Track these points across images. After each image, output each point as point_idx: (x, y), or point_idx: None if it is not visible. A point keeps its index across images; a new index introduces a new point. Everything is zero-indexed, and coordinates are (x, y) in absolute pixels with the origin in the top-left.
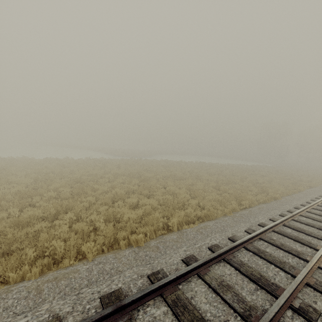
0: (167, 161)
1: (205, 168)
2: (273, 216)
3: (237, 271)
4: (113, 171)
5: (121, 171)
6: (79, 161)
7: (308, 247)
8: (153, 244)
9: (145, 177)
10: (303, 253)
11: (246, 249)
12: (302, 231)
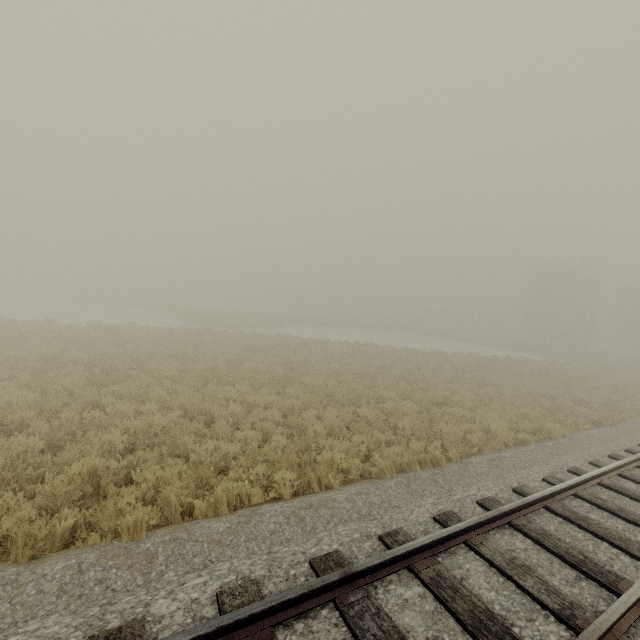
0: (283, 338)
1: (352, 357)
2: (274, 569)
3: None
4: (73, 353)
5: (93, 355)
6: (51, 327)
7: None
8: None
9: (118, 374)
10: None
11: None
12: None
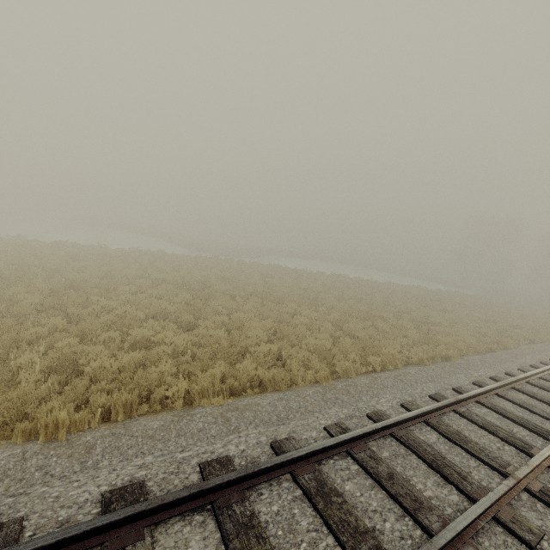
0: (278, 268)
1: (341, 286)
2: (415, 398)
3: (221, 548)
4: (158, 274)
5: (172, 277)
6: (113, 252)
7: (455, 488)
8: (88, 439)
9: (207, 291)
10: (430, 508)
11: (294, 479)
12: (462, 442)
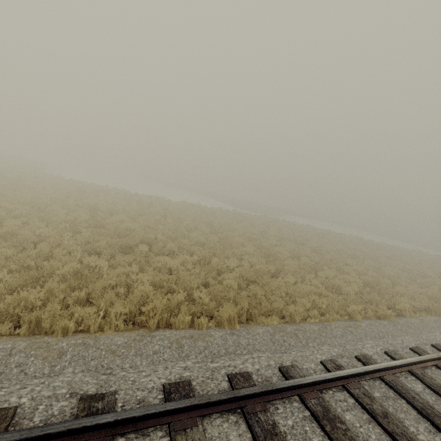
0: (313, 228)
1: (372, 247)
2: None
3: None
4: (271, 232)
5: (279, 234)
6: (219, 211)
7: None
8: (402, 322)
9: (314, 248)
10: None
11: None
12: None
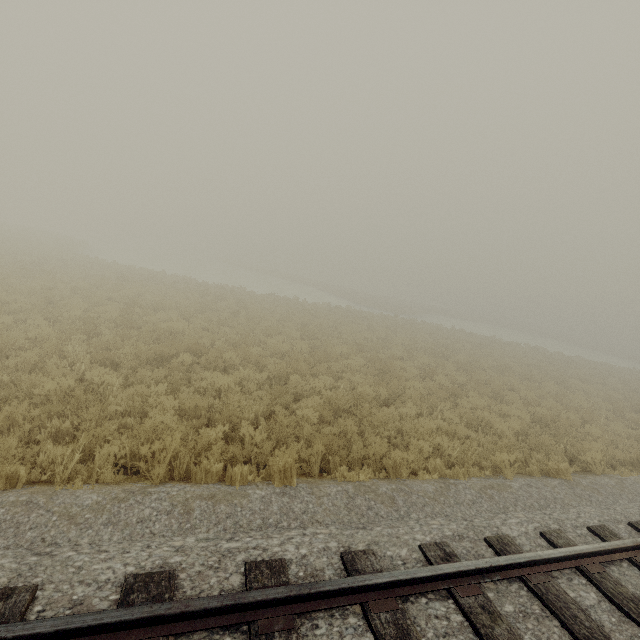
0: (468, 334)
1: (559, 364)
2: None
3: None
4: (397, 339)
5: (410, 342)
6: (323, 308)
7: None
8: (586, 483)
9: (462, 363)
10: None
11: None
12: None
